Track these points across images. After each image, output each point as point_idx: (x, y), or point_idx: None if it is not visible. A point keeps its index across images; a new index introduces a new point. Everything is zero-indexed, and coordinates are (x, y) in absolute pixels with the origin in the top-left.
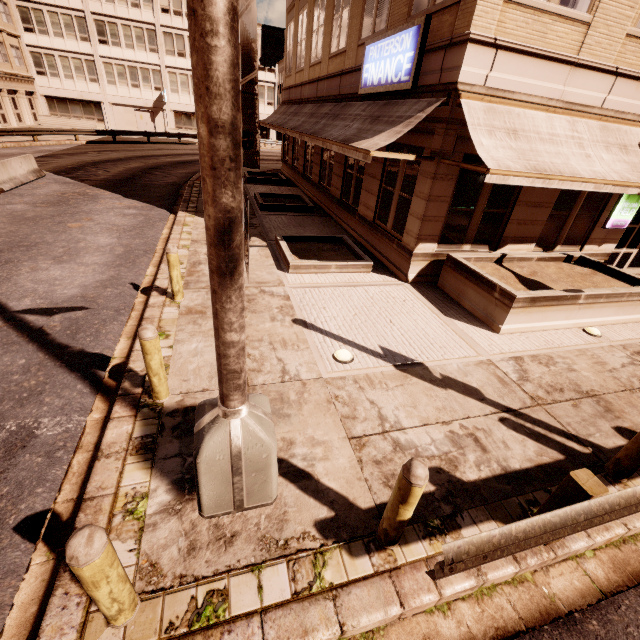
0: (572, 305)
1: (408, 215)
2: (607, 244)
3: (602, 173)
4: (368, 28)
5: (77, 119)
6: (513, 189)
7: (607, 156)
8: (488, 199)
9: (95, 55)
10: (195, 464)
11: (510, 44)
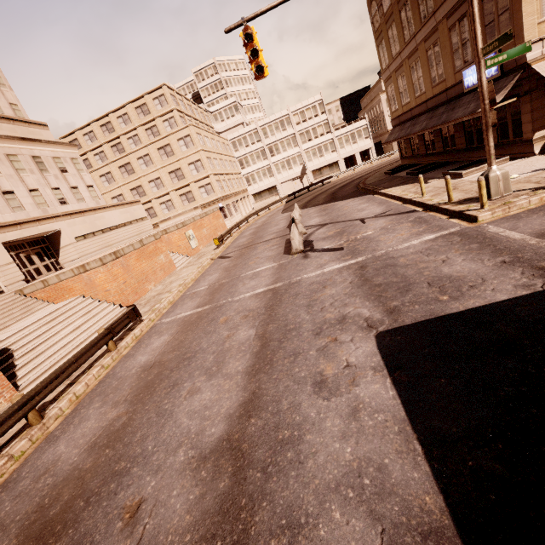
0: None
1: (521, 125)
2: None
3: None
4: (459, 64)
5: (268, 198)
6: None
7: None
8: None
9: (270, 164)
10: (488, 180)
11: None
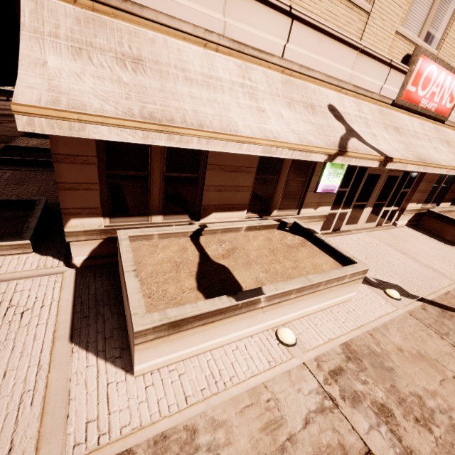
0: (251, 311)
1: None
2: (322, 207)
3: (275, 132)
4: None
5: None
6: (199, 150)
7: (288, 113)
8: (167, 161)
9: None
10: None
11: None
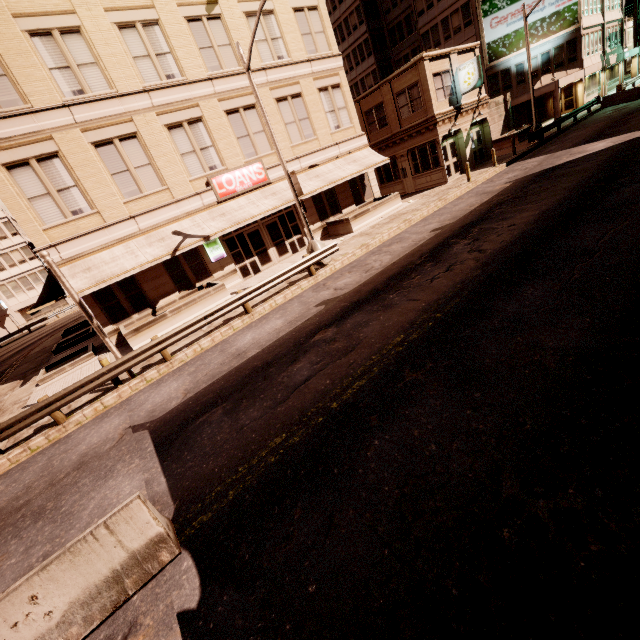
0: (167, 319)
1: None
2: (227, 267)
3: (143, 261)
4: None
5: None
6: (134, 280)
7: (150, 249)
8: (123, 291)
9: None
10: None
11: (60, 241)
